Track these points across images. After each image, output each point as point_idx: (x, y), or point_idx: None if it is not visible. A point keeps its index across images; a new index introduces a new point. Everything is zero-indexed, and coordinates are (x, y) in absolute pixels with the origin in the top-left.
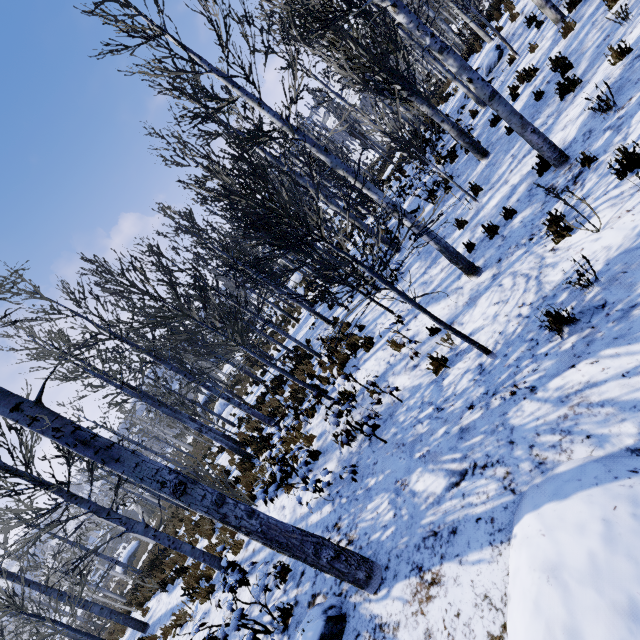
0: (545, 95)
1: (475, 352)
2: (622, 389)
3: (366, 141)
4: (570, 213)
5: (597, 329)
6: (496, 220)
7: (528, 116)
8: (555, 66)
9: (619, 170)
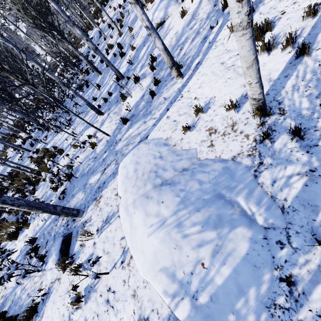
0: (117, 55)
1: (105, 138)
2: (137, 131)
3: (38, 56)
4: (126, 93)
5: (133, 121)
6: (107, 97)
7: (113, 61)
8: (118, 46)
9: (134, 81)
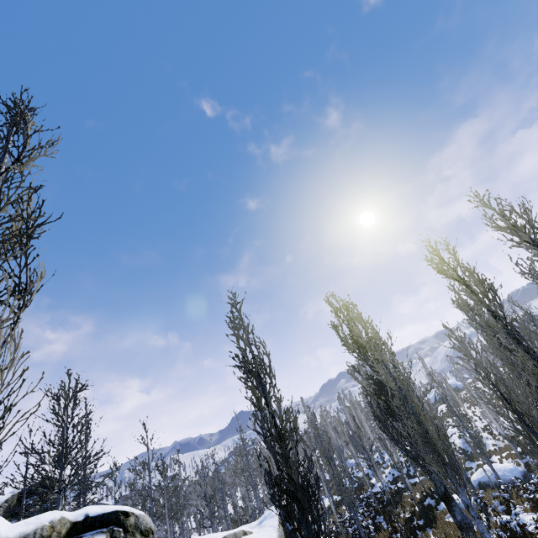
0: None
1: None
2: None
3: None
4: None
5: None
6: None
7: None
8: None
9: None
